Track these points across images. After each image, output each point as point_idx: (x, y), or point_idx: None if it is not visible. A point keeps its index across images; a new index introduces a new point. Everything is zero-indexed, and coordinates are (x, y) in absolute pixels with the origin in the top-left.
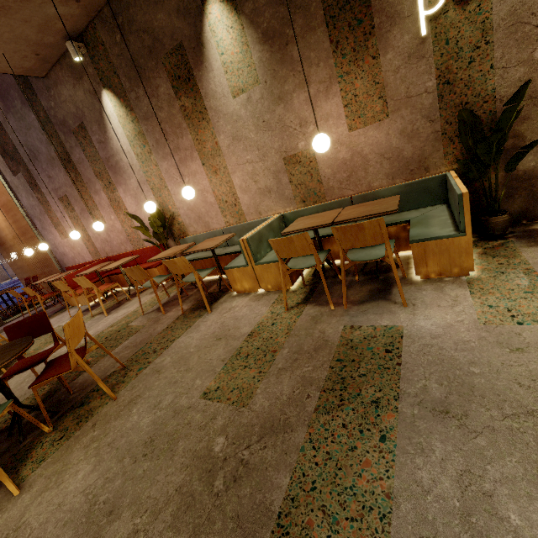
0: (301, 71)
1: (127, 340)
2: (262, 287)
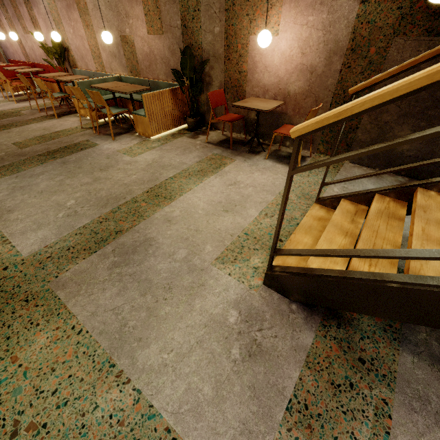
0: None
1: (11, 118)
2: (88, 115)
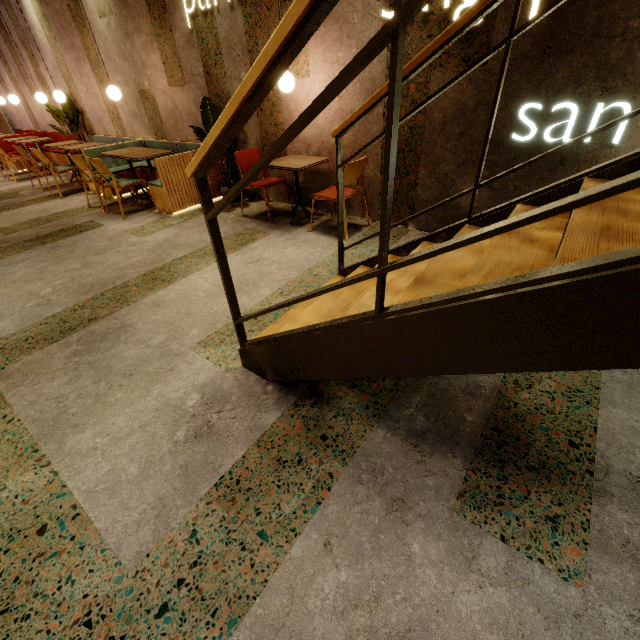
0: (135, 18)
1: (5, 200)
2: (102, 192)
